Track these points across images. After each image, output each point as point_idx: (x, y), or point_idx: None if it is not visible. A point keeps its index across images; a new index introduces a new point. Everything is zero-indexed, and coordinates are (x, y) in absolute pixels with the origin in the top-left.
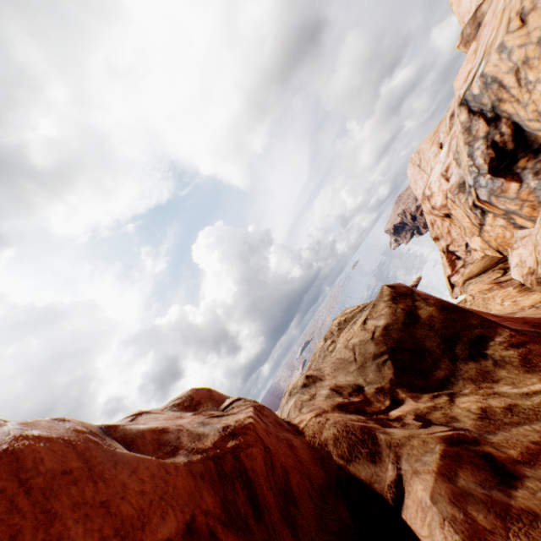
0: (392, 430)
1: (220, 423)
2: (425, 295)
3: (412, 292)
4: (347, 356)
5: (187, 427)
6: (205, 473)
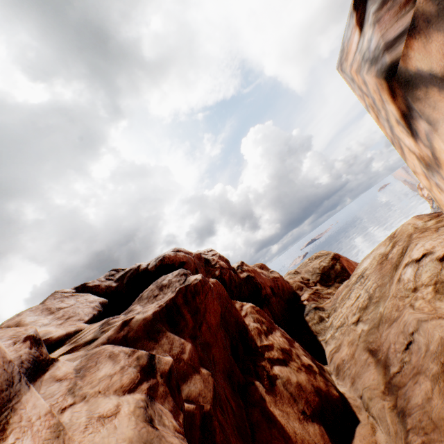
0: (308, 289)
1: (272, 275)
2: (341, 262)
3: (338, 259)
4: (310, 270)
5: (266, 273)
6: (271, 281)
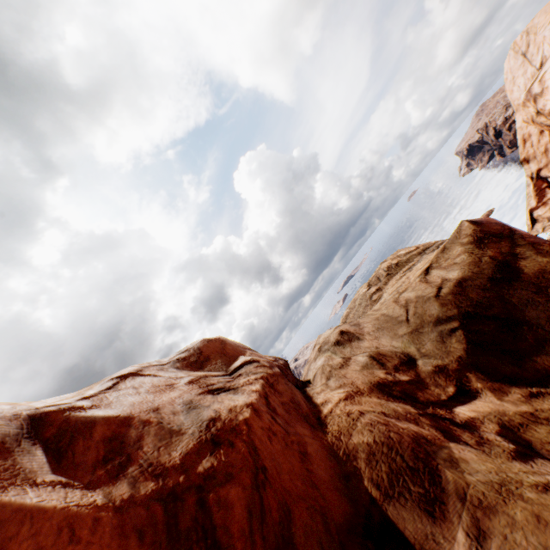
0: (463, 454)
1: (210, 408)
2: (535, 238)
3: (512, 232)
4: (397, 314)
5: (163, 414)
6: (147, 528)
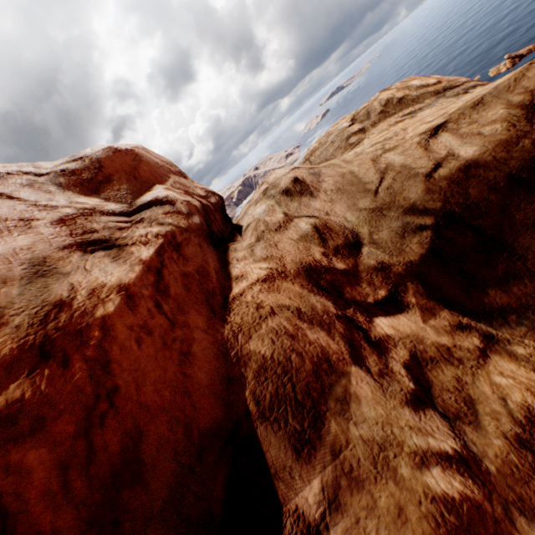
0: (360, 387)
1: (68, 279)
2: None
3: None
4: (368, 179)
5: None
6: None
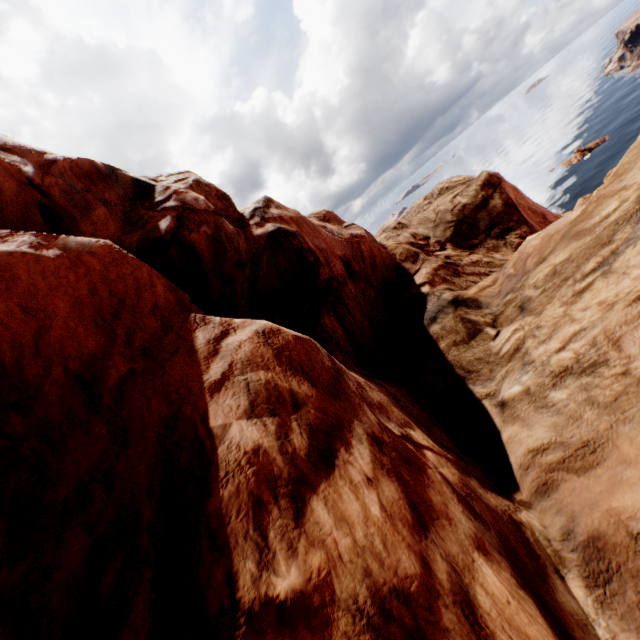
0: (429, 257)
1: (348, 232)
2: (504, 190)
3: (499, 185)
4: (431, 217)
5: (334, 229)
6: (347, 246)
